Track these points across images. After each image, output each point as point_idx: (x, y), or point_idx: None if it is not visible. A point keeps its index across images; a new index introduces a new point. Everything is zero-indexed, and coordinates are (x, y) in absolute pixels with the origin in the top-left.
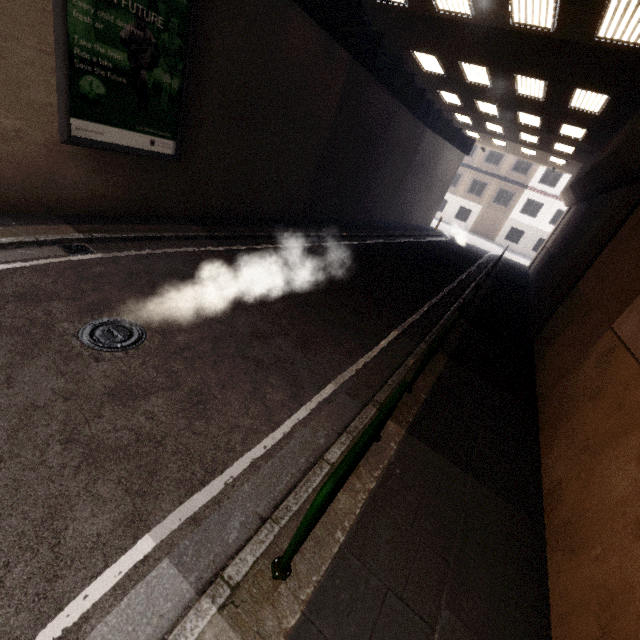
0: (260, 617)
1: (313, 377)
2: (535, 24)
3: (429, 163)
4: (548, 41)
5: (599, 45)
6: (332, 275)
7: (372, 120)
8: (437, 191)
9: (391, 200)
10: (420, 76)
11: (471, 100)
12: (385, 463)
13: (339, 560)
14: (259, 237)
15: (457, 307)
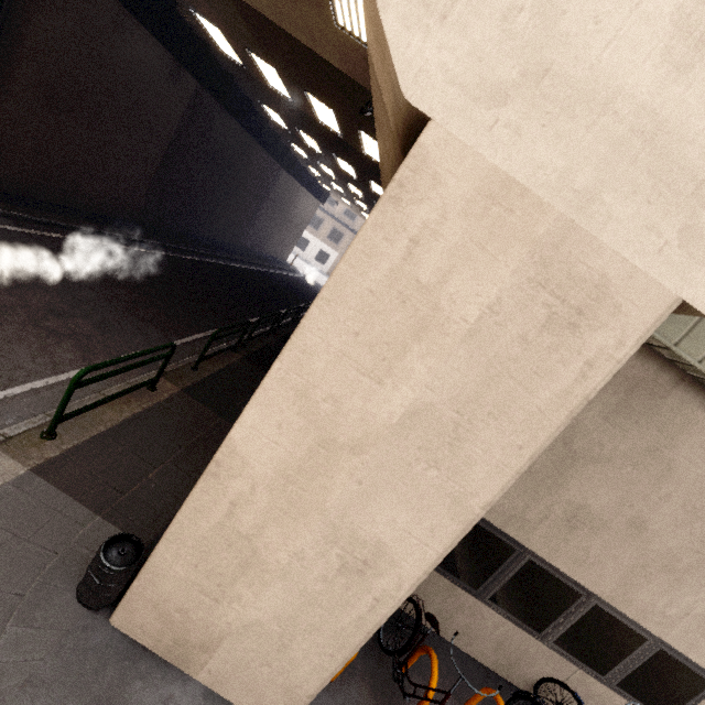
0: (28, 452)
1: (107, 350)
2: (332, 128)
3: (286, 202)
4: (343, 142)
5: (369, 158)
6: (155, 281)
7: (223, 147)
8: (294, 229)
9: (245, 227)
10: (272, 123)
11: (315, 160)
12: (155, 403)
13: (97, 438)
14: (73, 229)
15: (273, 327)
